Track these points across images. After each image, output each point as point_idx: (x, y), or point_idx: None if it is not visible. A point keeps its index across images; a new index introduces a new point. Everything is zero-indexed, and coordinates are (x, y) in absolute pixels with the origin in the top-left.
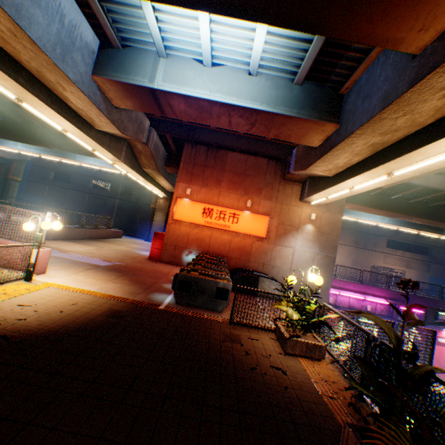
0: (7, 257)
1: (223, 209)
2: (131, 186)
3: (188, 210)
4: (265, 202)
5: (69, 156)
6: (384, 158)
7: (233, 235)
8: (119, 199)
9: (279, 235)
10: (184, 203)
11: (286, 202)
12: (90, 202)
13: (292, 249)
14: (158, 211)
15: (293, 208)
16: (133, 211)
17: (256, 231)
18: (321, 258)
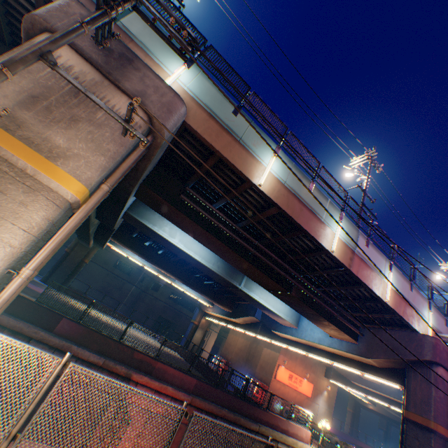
0: (301, 434)
1: (296, 375)
2: (148, 275)
3: (282, 373)
4: (312, 374)
5: (171, 277)
6: (391, 403)
7: (297, 392)
8: (135, 286)
9: (314, 395)
10: (281, 368)
11: (319, 375)
12: (106, 280)
13: (318, 404)
14: (199, 327)
15: (321, 379)
16: (138, 297)
17: (307, 392)
18: (327, 411)
